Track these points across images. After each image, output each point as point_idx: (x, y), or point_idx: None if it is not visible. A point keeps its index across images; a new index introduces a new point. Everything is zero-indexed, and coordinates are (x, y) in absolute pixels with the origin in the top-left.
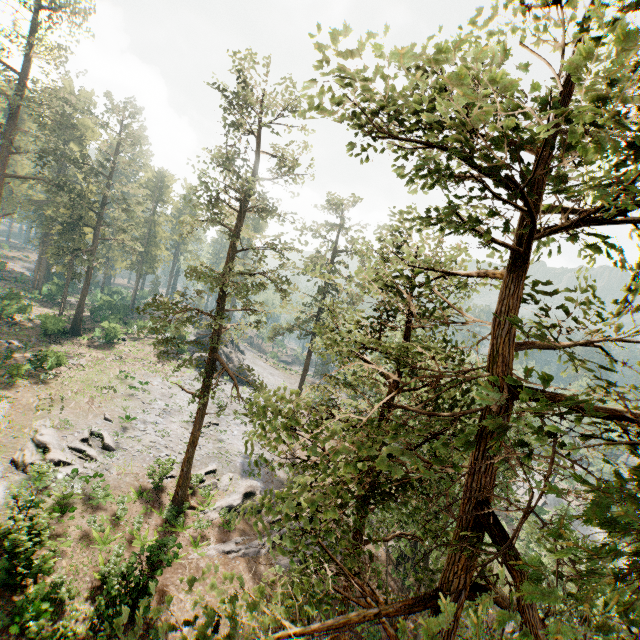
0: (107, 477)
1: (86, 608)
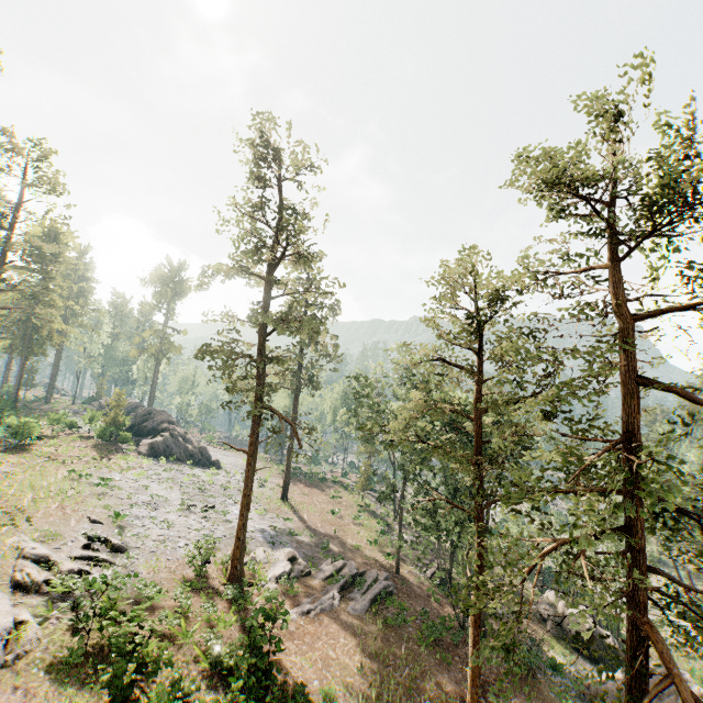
0: (139, 578)
1: (214, 696)
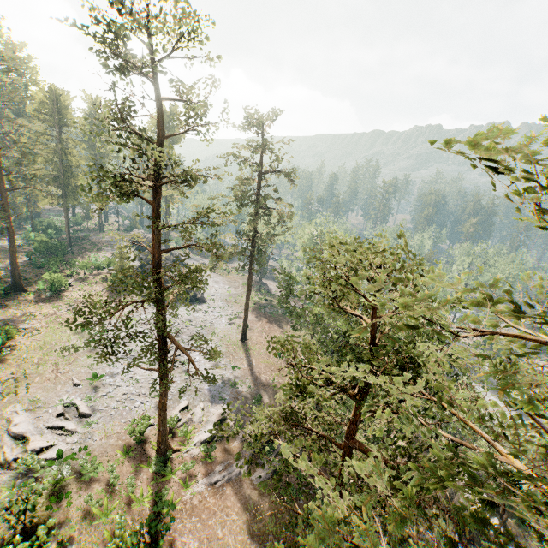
0: (92, 446)
1: None
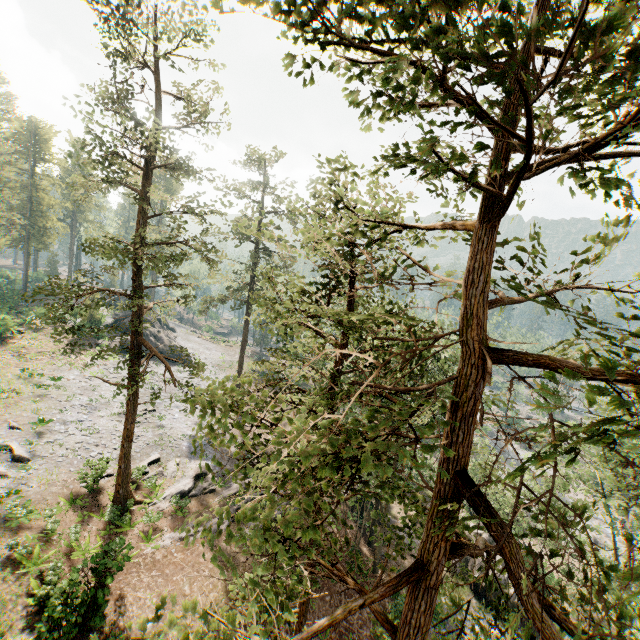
0: (26, 492)
1: (25, 639)
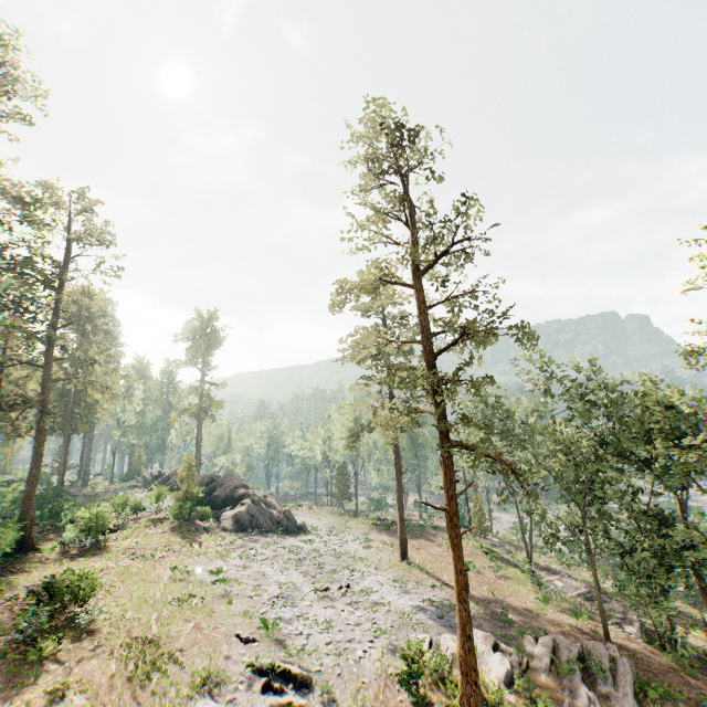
0: None
1: None
